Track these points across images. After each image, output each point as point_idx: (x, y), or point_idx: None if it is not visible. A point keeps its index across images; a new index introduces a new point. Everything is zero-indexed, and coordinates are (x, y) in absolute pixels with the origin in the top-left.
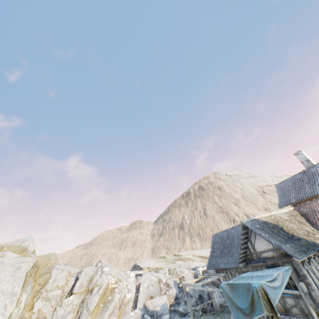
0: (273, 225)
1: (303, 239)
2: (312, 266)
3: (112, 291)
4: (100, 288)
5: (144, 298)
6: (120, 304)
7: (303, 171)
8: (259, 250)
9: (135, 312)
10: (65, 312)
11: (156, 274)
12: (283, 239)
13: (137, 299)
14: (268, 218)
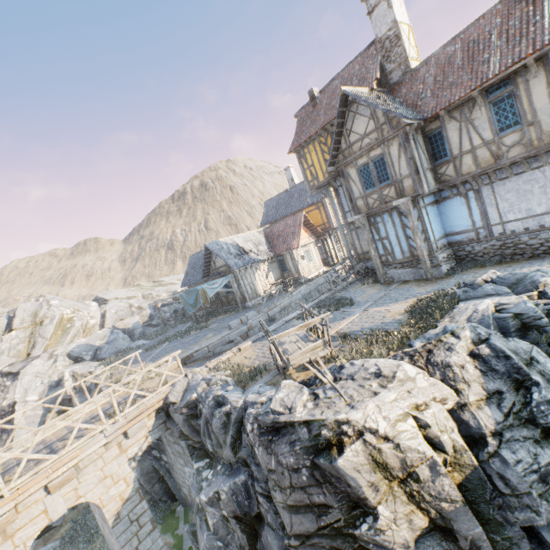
0: (233, 246)
1: (249, 256)
2: (247, 273)
3: (70, 321)
4: (54, 319)
5: (113, 321)
6: (84, 329)
7: (287, 191)
8: (218, 267)
9: (103, 331)
10: (12, 345)
11: (126, 301)
12: (233, 257)
13: (105, 323)
14: (232, 240)
